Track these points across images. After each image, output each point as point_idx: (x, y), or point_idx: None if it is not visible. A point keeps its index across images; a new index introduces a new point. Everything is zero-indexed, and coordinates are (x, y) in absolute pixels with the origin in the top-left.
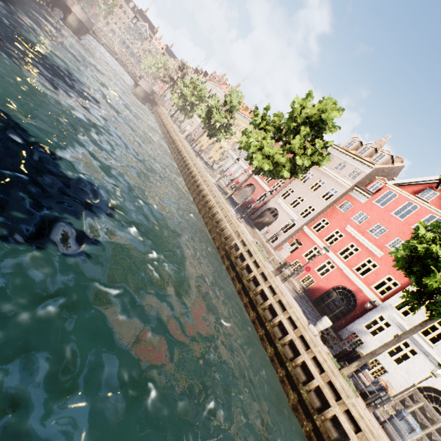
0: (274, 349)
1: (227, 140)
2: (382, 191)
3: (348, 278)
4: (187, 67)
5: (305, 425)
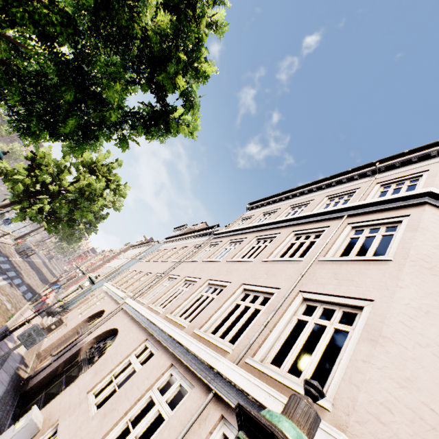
0: None
1: None
2: None
3: None
4: None
5: None
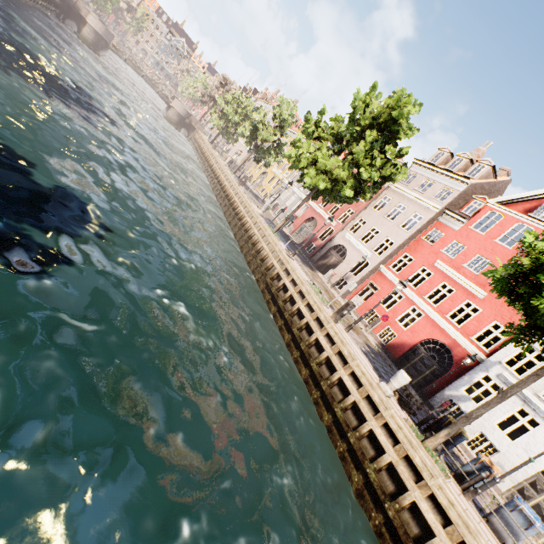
0: (332, 416)
1: (283, 170)
2: (481, 213)
3: (440, 329)
4: (230, 82)
5: (374, 517)
